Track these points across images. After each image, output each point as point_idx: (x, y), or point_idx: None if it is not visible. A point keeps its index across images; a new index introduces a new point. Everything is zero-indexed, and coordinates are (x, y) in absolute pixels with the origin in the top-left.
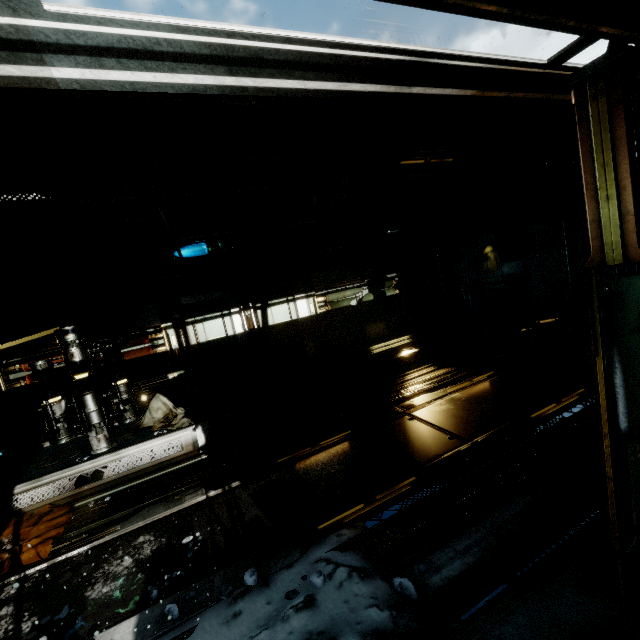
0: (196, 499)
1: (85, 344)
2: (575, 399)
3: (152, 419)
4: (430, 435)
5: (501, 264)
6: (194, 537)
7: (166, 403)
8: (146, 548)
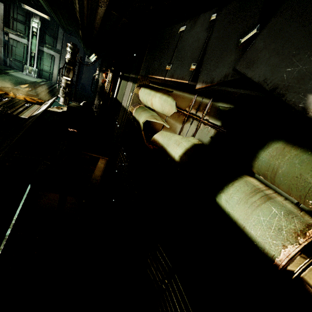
0: None
1: (71, 55)
2: None
3: None
4: None
5: None
6: None
7: None
8: None
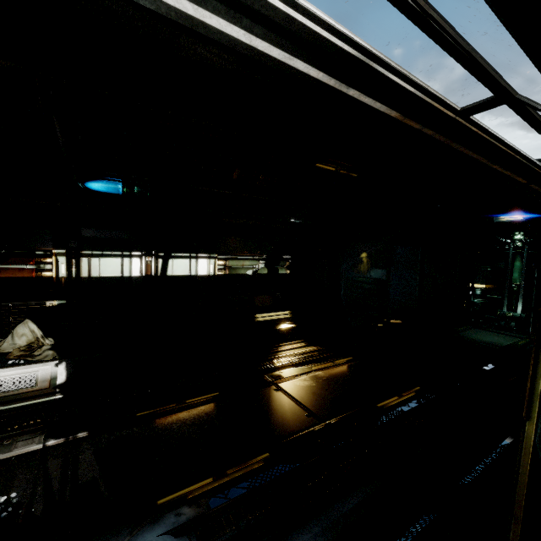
0: (29, 448)
1: None
2: (413, 395)
3: (12, 345)
4: (291, 409)
5: (371, 269)
6: (7, 498)
7: (34, 331)
8: None
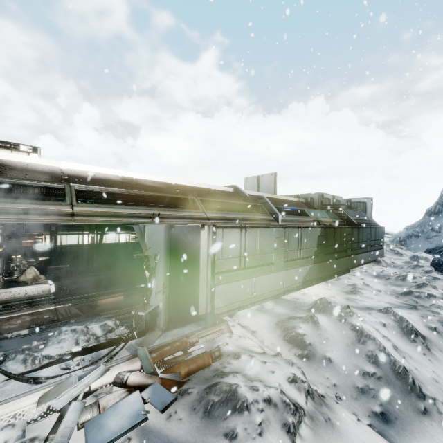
0: (50, 307)
1: (5, 235)
2: None
3: (25, 278)
4: None
5: None
6: (49, 316)
7: (36, 271)
8: (27, 318)
